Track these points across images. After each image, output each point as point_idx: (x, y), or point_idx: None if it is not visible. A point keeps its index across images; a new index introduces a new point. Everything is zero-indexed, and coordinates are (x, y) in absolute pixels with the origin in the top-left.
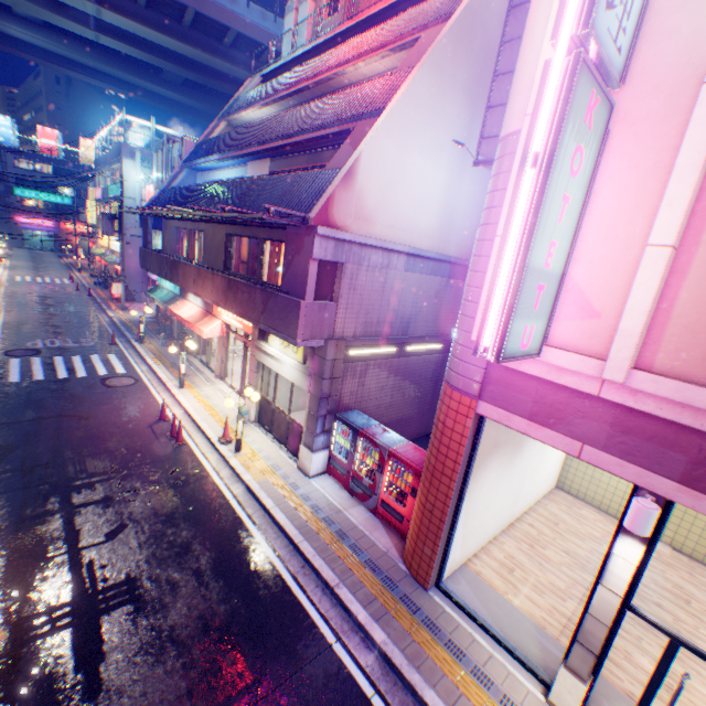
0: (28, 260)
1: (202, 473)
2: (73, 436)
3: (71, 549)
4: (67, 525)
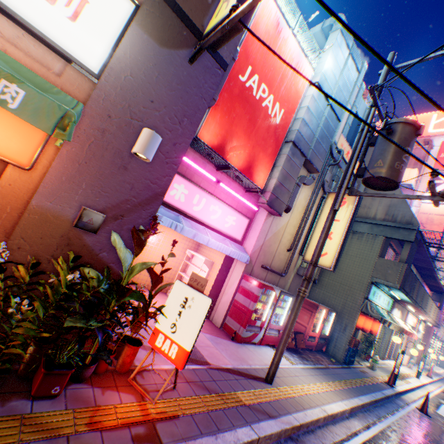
0: None
1: None
2: None
3: None
4: None
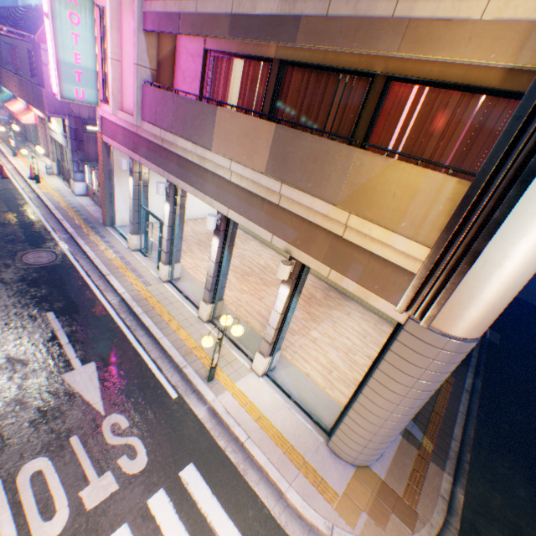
0: None
1: (14, 189)
2: None
3: None
4: None
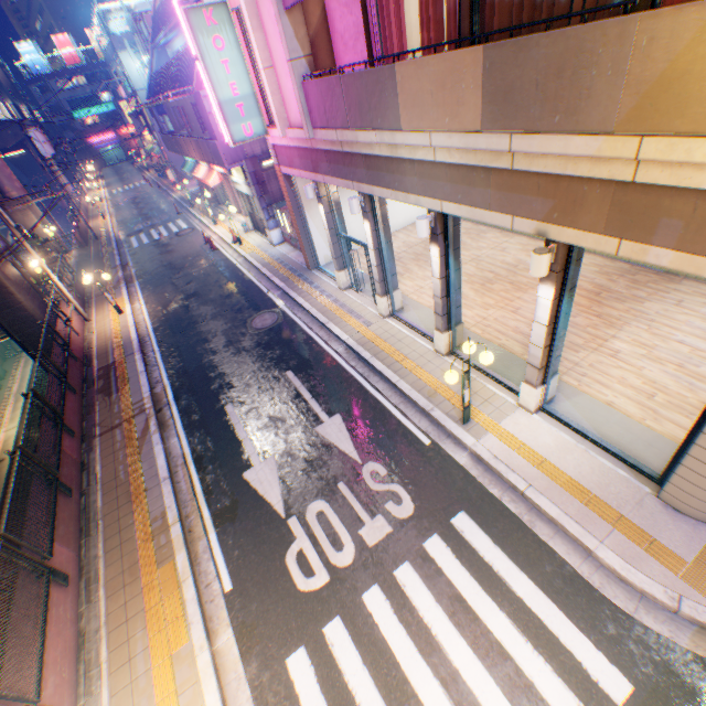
0: (114, 177)
1: (225, 259)
2: (168, 260)
3: (175, 290)
4: (173, 285)
